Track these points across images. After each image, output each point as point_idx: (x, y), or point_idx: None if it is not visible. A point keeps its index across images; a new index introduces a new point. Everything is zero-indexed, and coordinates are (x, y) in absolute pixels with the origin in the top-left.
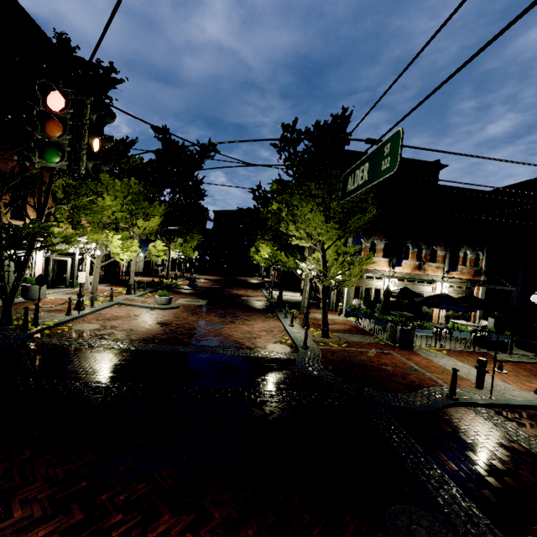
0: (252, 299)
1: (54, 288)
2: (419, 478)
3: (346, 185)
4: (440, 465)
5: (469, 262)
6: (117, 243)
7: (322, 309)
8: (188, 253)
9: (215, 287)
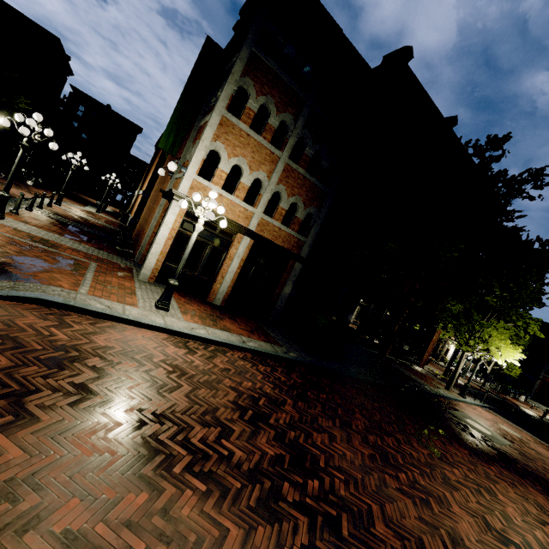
0: None
1: None
2: None
3: None
4: None
5: None
6: None
7: None
8: None
9: None
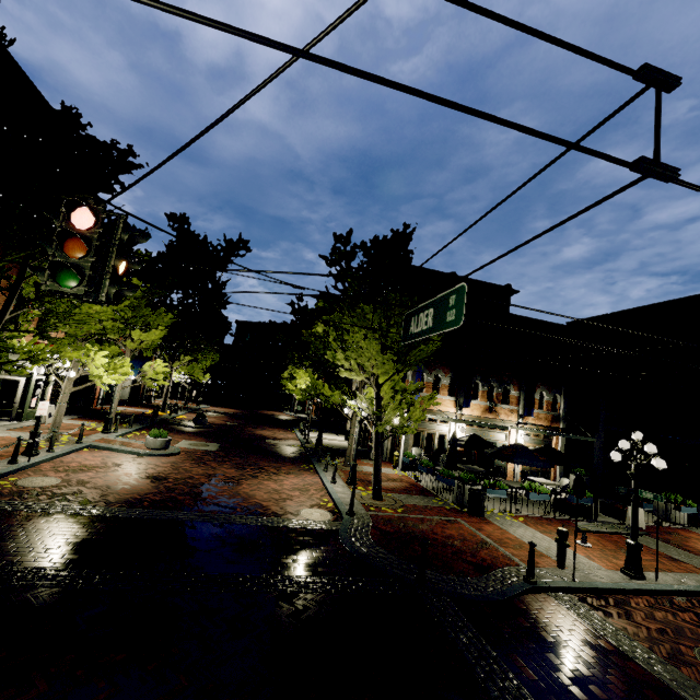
0: (282, 444)
1: None
2: (492, 693)
3: (409, 326)
4: (516, 673)
5: (546, 405)
6: (102, 362)
7: (374, 461)
8: (196, 376)
9: (230, 424)
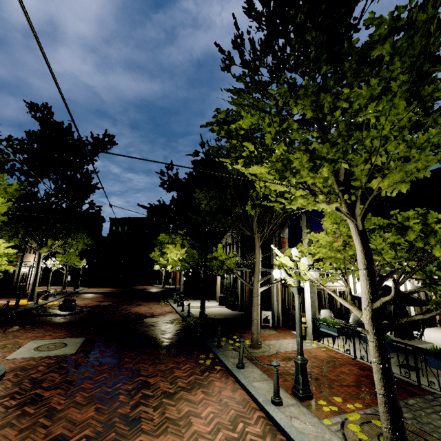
0: (162, 322)
1: None
2: None
3: None
4: None
5: None
6: None
7: (381, 366)
8: (72, 262)
9: (104, 304)
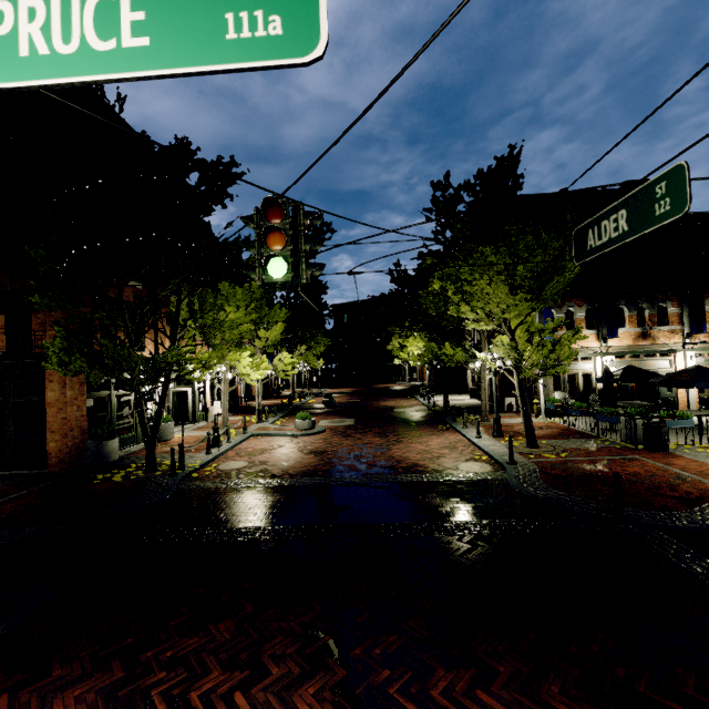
0: (410, 411)
1: (176, 425)
2: None
3: (585, 242)
4: None
5: None
6: (246, 362)
7: (522, 409)
8: (312, 363)
9: (354, 401)
